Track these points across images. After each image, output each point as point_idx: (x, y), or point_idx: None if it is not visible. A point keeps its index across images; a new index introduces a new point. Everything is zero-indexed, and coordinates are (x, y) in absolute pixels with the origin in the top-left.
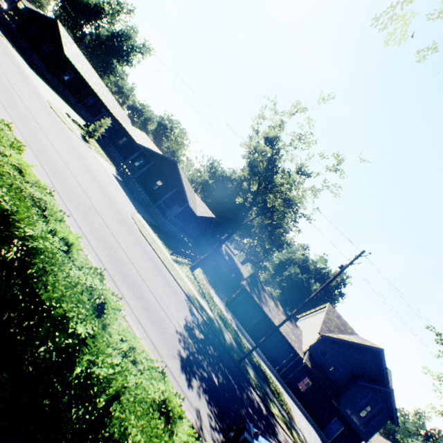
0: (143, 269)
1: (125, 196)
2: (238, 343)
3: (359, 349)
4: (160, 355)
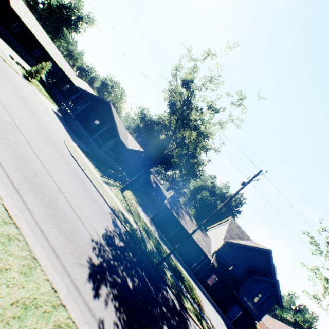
0: (64, 183)
1: (62, 127)
2: (158, 250)
3: (254, 251)
4: (61, 264)
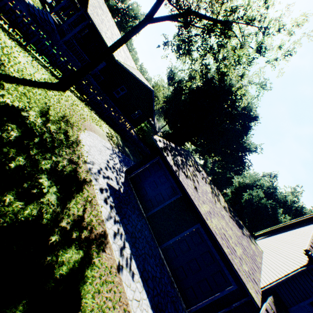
0: None
1: None
2: None
3: None
4: None
